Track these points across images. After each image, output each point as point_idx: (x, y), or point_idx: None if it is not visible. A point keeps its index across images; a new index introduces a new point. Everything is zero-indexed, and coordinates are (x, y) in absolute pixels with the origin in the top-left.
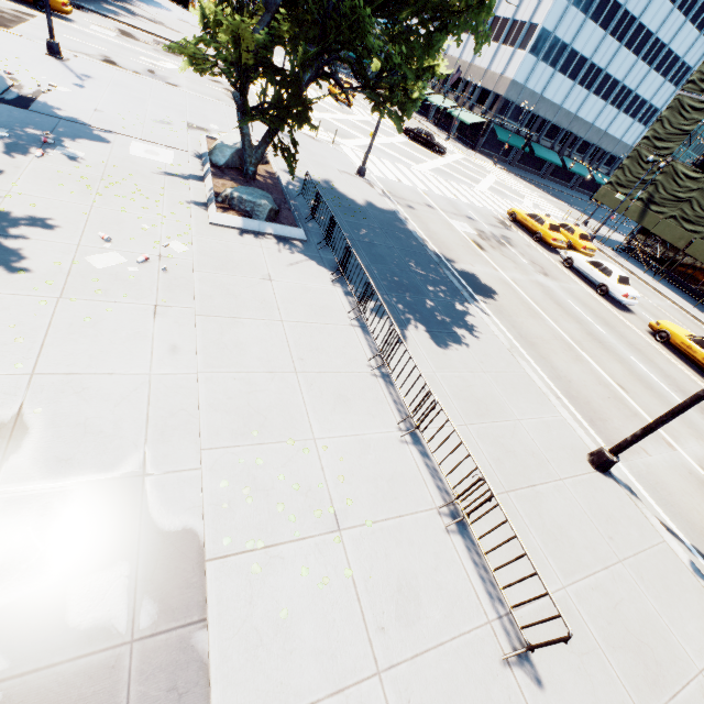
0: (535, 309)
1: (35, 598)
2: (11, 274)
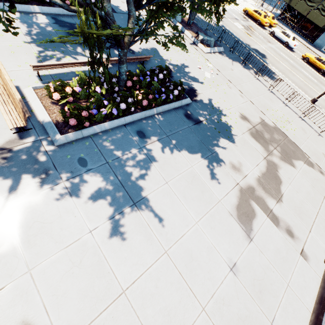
0: (276, 59)
1: (271, 138)
2: (203, 85)
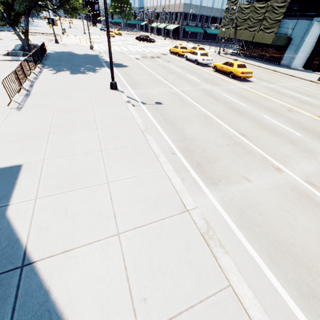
0: (145, 68)
1: None
2: None
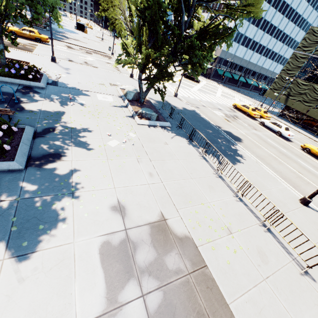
0: (257, 144)
1: (156, 262)
2: (89, 152)
